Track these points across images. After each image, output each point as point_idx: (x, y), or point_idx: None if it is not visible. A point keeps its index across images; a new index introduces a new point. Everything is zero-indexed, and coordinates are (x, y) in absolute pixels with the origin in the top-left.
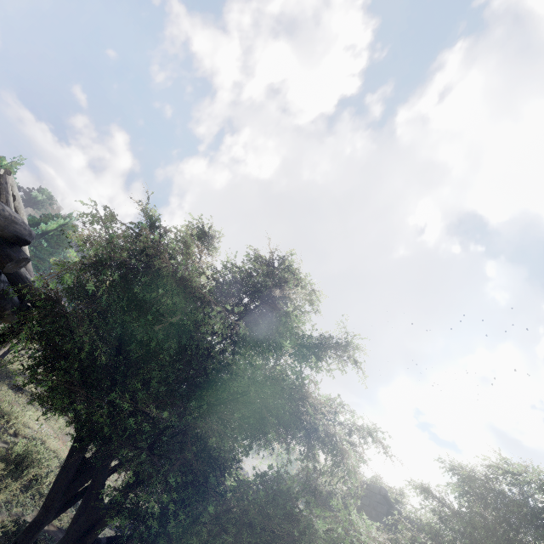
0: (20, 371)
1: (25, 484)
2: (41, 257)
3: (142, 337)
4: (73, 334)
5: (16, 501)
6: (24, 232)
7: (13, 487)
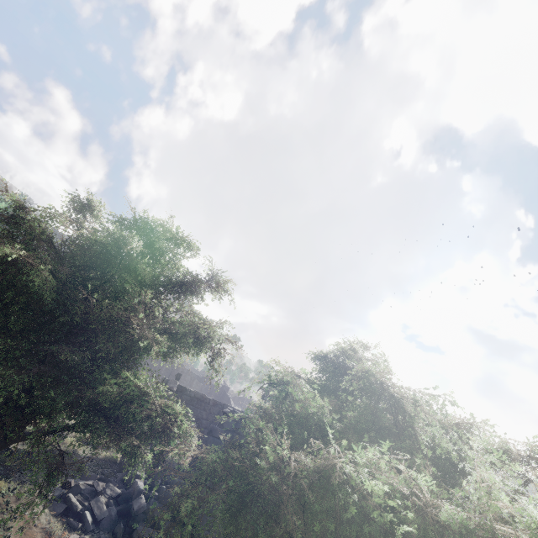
0: None
1: None
2: None
3: None
4: None
5: None
6: None
7: None
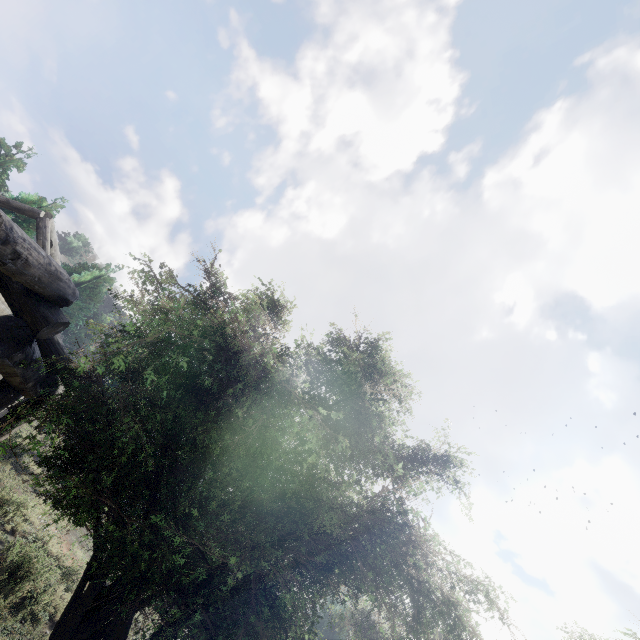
0: (37, 463)
1: (16, 603)
2: (69, 312)
3: (202, 438)
4: (110, 423)
5: (3, 626)
6: (67, 290)
7: (1, 606)
